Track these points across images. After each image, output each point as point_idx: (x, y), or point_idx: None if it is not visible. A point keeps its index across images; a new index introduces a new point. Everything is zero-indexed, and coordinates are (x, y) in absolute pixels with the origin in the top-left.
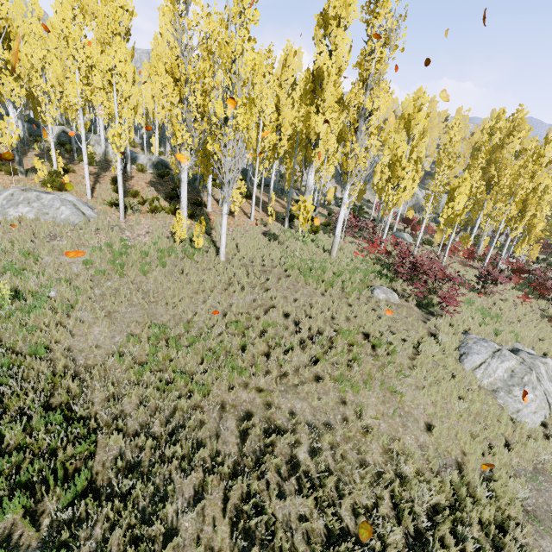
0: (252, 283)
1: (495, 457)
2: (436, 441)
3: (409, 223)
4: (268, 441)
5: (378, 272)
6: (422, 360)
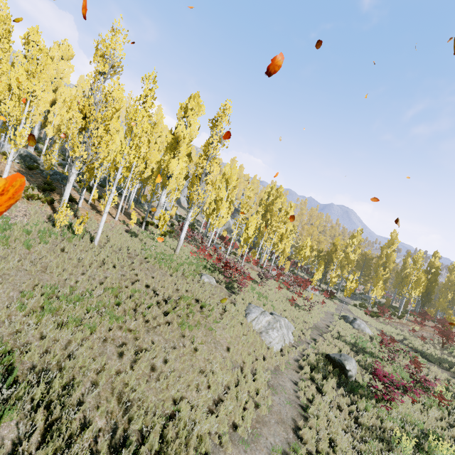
0: (121, 264)
1: (258, 363)
2: (231, 355)
3: (223, 240)
4: (139, 356)
5: (204, 266)
6: (227, 314)
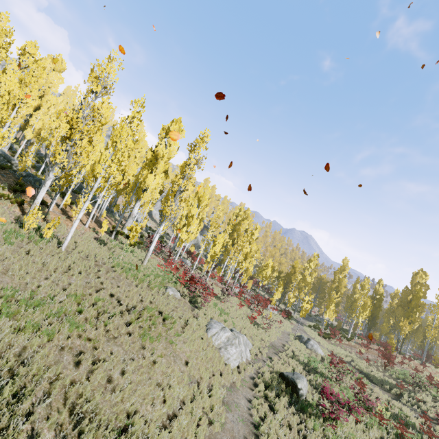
0: (87, 271)
1: (215, 379)
2: (190, 369)
3: (191, 255)
4: (96, 366)
5: (170, 279)
6: (188, 328)
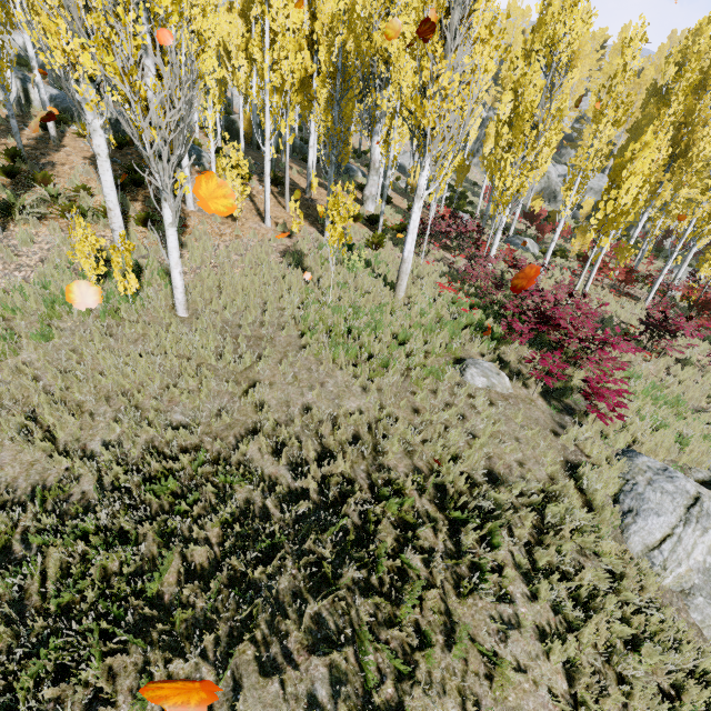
0: (227, 368)
1: None
2: None
3: (534, 221)
4: None
5: (477, 326)
6: (550, 551)
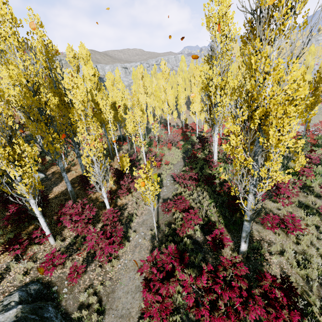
0: None
1: None
2: None
3: None
4: None
5: None
6: None
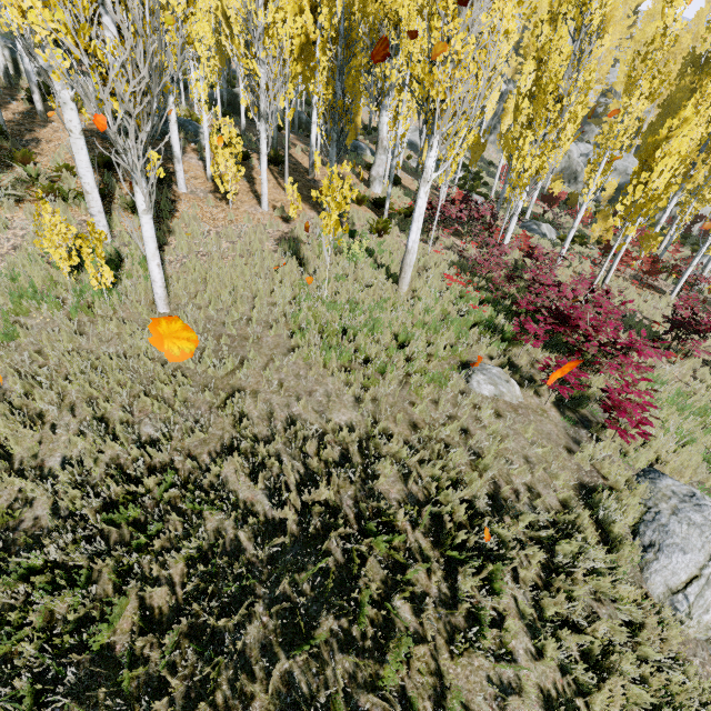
0: (207, 373)
1: None
2: None
3: (552, 204)
4: None
5: (486, 325)
6: (560, 598)
